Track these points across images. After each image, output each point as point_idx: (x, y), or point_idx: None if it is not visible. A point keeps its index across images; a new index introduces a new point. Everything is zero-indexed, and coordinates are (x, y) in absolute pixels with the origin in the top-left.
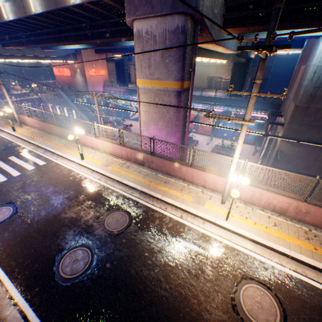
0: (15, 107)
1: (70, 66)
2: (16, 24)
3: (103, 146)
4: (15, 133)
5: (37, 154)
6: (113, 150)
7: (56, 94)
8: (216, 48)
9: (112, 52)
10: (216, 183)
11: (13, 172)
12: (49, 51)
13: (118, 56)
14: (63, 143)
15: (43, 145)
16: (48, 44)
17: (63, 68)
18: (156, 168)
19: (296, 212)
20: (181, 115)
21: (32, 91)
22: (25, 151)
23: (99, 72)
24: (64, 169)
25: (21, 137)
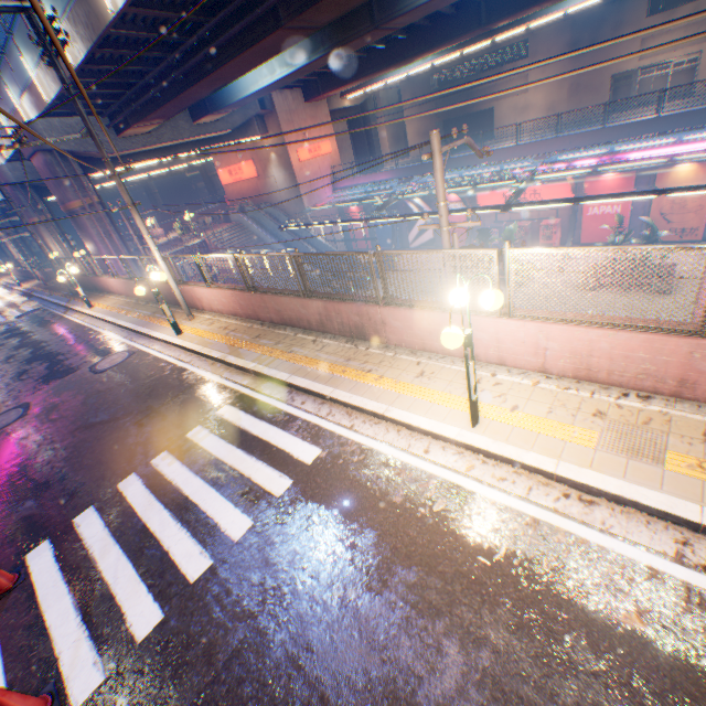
0: (169, 266)
1: (252, 153)
2: (135, 33)
3: (540, 347)
4: (180, 338)
5: (269, 410)
6: (611, 362)
7: (234, 227)
8: None
9: (349, 80)
10: None
11: (220, 512)
12: (208, 120)
13: (355, 95)
14: (334, 351)
15: (272, 369)
16: (217, 70)
17: (238, 162)
18: None
19: None
20: None
21: (186, 230)
22: (226, 399)
23: (319, 149)
24: (420, 486)
25: (200, 351)
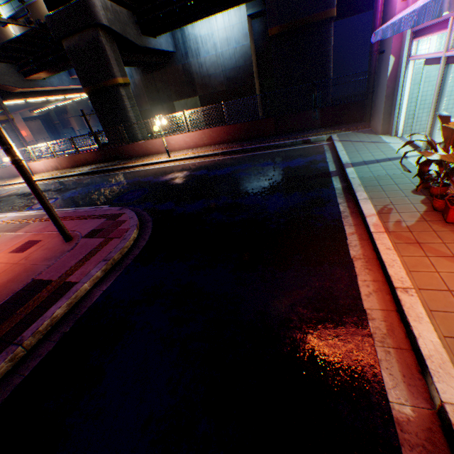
0: None
1: None
2: None
3: None
4: None
5: None
6: None
7: None
8: (42, 90)
9: (22, 109)
10: (33, 169)
11: None
12: None
13: (38, 111)
14: None
15: None
16: None
17: None
18: (10, 177)
19: (60, 165)
20: (15, 138)
21: None
22: None
23: None
24: None
25: None
